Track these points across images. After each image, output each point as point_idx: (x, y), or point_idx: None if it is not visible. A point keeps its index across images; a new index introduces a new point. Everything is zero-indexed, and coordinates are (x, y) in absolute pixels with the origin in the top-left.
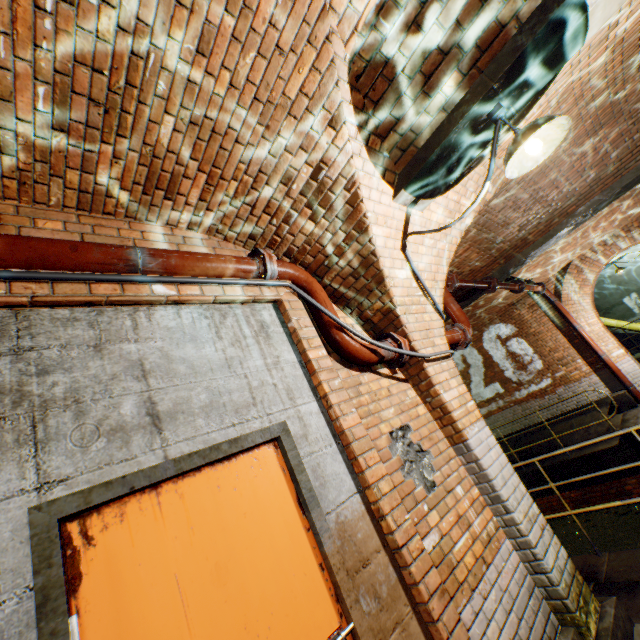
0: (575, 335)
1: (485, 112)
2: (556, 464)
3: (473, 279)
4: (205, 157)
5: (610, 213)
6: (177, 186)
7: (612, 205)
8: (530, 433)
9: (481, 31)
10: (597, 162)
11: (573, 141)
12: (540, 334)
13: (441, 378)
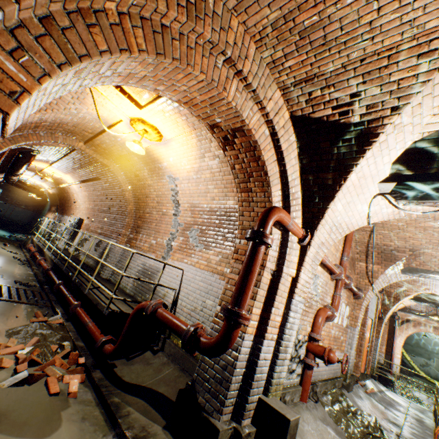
0: (391, 339)
1: (435, 306)
2: None
3: None
4: None
5: None
6: None
7: None
8: None
9: None
10: None
11: None
12: None
13: (382, 326)
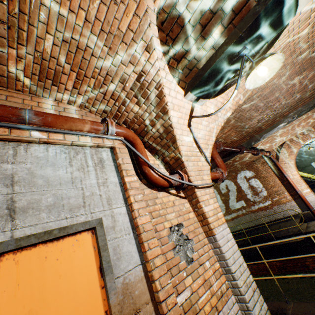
0: (285, 179)
1: (237, 50)
2: (270, 246)
3: (232, 146)
4: (74, 62)
5: (307, 118)
6: (59, 78)
7: (308, 114)
8: (258, 228)
9: (235, 1)
10: (301, 89)
11: (288, 76)
12: (266, 177)
13: (204, 198)
